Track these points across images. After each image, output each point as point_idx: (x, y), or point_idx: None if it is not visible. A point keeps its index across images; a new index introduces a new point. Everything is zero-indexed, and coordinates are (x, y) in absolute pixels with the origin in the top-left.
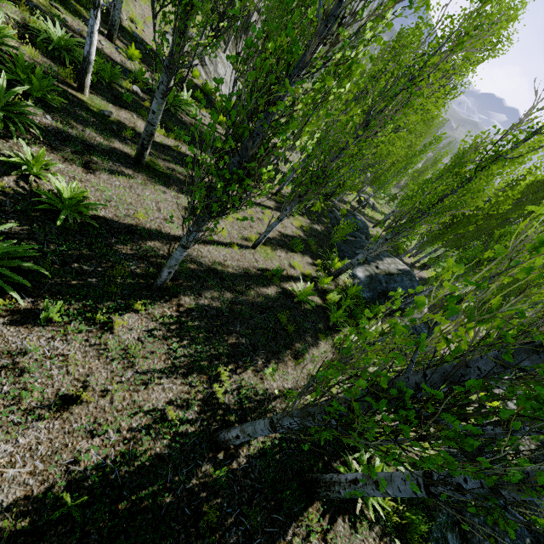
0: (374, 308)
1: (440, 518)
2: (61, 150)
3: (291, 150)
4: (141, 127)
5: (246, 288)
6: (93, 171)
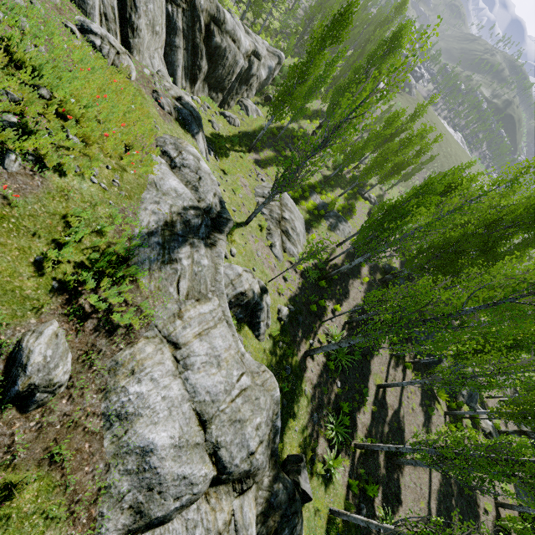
0: (458, 402)
1: (532, 533)
2: (393, 507)
3: (335, 229)
4: (364, 421)
5: (451, 487)
6: (400, 500)
